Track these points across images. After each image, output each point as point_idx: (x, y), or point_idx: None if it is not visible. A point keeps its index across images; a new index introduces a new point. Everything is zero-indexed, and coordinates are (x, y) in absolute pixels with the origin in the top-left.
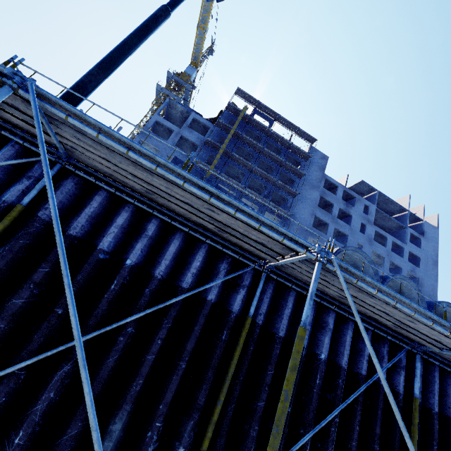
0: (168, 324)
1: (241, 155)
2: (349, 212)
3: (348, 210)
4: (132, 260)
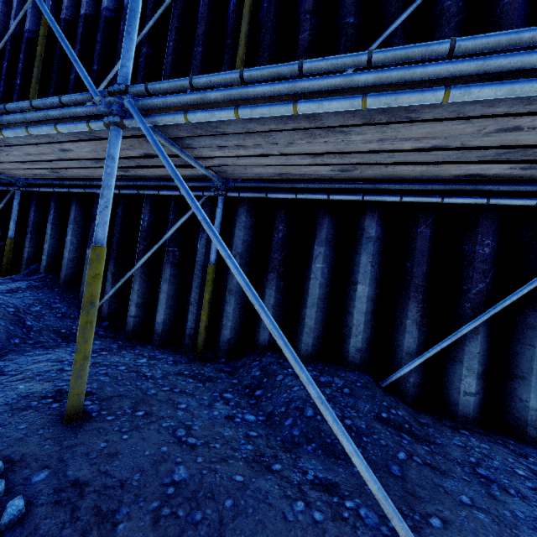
0: (174, 25)
1: None
2: None
3: None
4: None
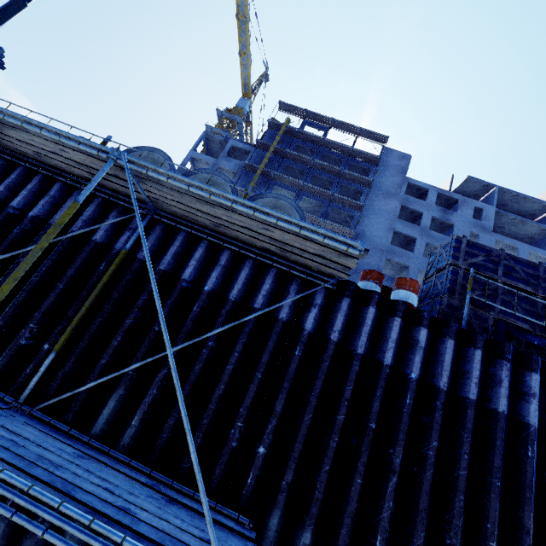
0: None
1: (293, 176)
2: (448, 220)
3: (447, 217)
4: None
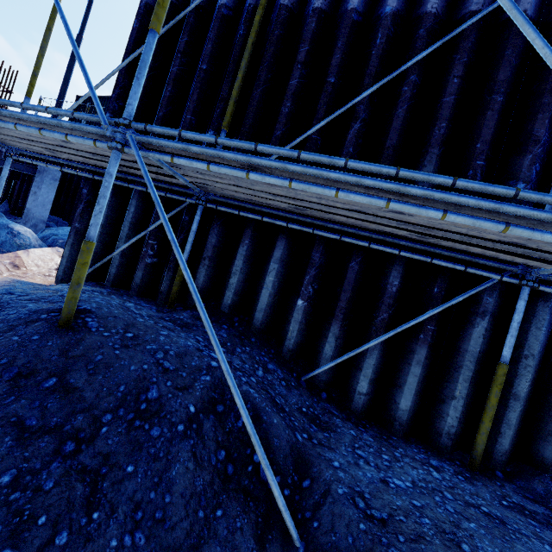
0: (462, 59)
1: None
2: None
3: None
4: (391, 6)
